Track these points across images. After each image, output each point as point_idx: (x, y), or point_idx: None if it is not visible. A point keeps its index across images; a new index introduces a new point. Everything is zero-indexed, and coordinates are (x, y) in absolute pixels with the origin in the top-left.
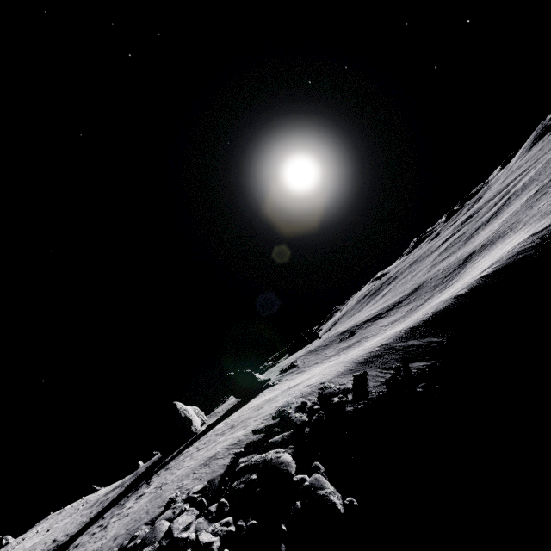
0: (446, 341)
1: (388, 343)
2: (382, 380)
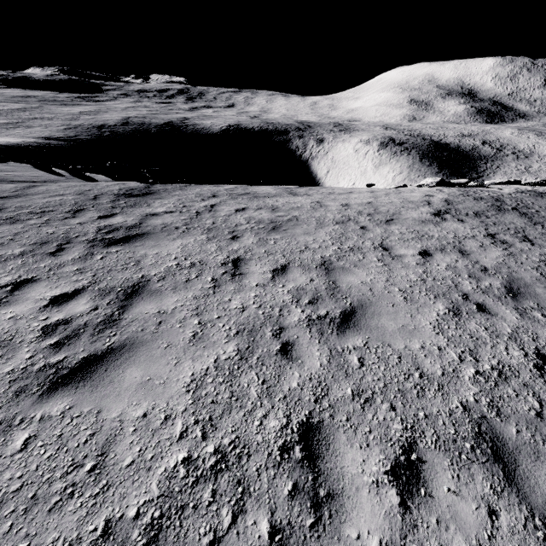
0: None
1: None
2: None
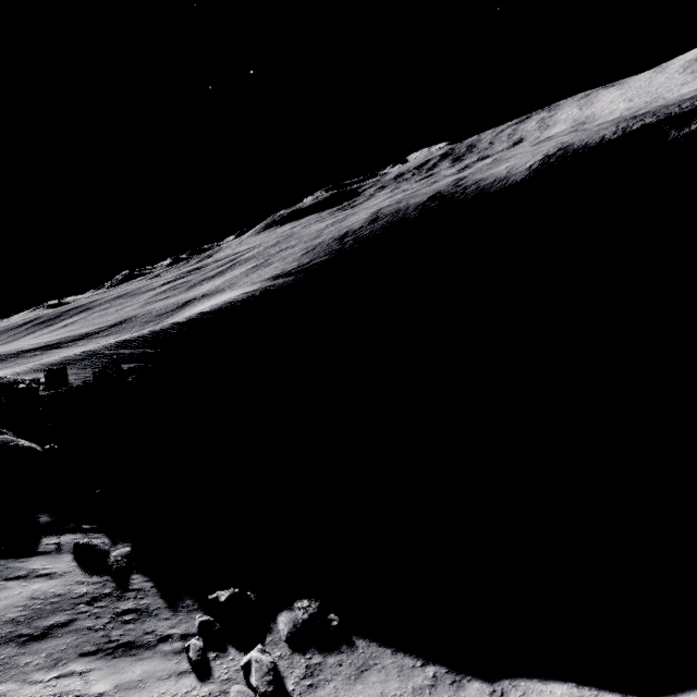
0: (160, 352)
1: (94, 350)
2: (87, 375)
